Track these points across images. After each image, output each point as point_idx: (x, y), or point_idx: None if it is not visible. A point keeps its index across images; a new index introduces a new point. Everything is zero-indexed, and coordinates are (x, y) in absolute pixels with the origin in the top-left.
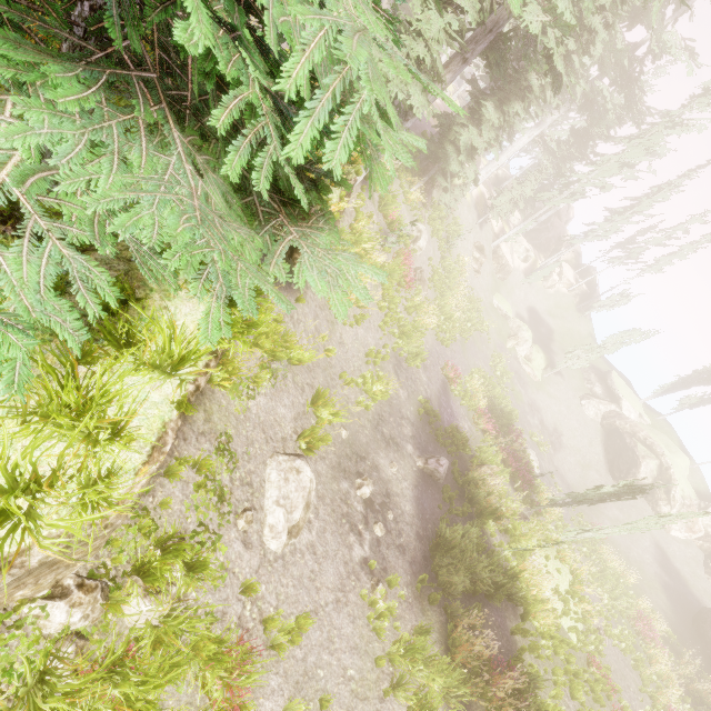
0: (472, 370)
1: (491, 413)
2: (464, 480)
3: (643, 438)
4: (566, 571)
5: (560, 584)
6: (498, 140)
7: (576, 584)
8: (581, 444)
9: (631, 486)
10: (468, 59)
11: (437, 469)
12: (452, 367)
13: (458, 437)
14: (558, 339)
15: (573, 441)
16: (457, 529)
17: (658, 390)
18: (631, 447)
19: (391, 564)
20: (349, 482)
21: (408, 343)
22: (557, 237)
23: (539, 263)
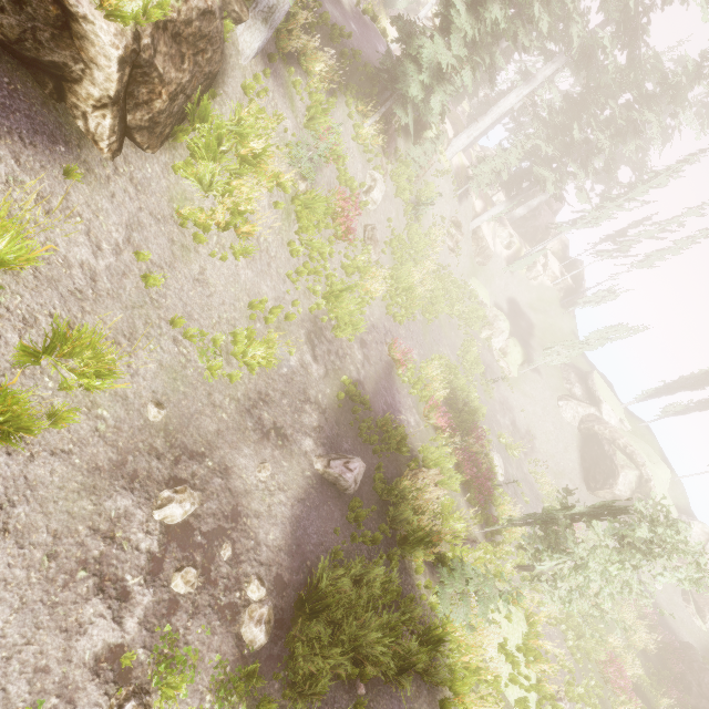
0: (433, 356)
1: (451, 408)
2: (388, 491)
3: (623, 445)
4: (519, 617)
5: (510, 637)
6: (471, 62)
7: (530, 637)
8: (555, 450)
9: (611, 506)
10: None
11: (342, 475)
12: (404, 348)
13: (392, 432)
14: (538, 334)
15: (547, 445)
16: (353, 568)
17: (641, 394)
18: (610, 455)
19: (190, 648)
20: (139, 496)
21: (337, 308)
22: (544, 226)
23: (523, 252)
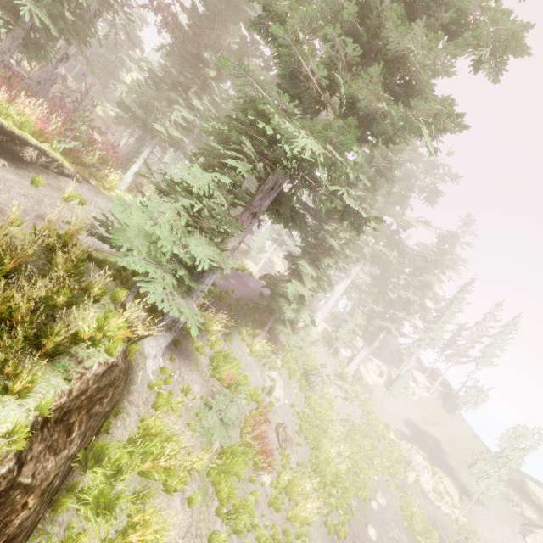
0: None
1: None
2: None
3: None
4: None
5: None
6: (321, 287)
7: None
8: None
9: None
10: (257, 213)
11: None
12: None
13: None
14: (449, 450)
15: None
16: None
17: None
18: None
19: None
20: None
21: None
22: (395, 349)
23: (393, 374)
